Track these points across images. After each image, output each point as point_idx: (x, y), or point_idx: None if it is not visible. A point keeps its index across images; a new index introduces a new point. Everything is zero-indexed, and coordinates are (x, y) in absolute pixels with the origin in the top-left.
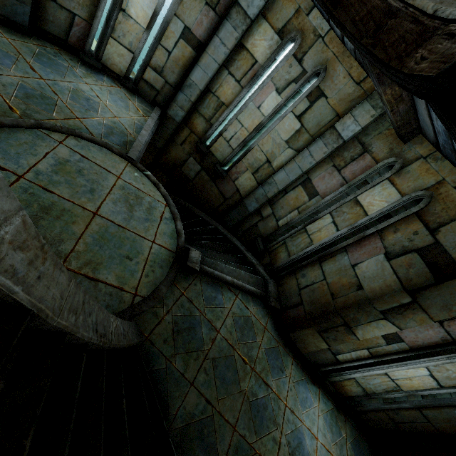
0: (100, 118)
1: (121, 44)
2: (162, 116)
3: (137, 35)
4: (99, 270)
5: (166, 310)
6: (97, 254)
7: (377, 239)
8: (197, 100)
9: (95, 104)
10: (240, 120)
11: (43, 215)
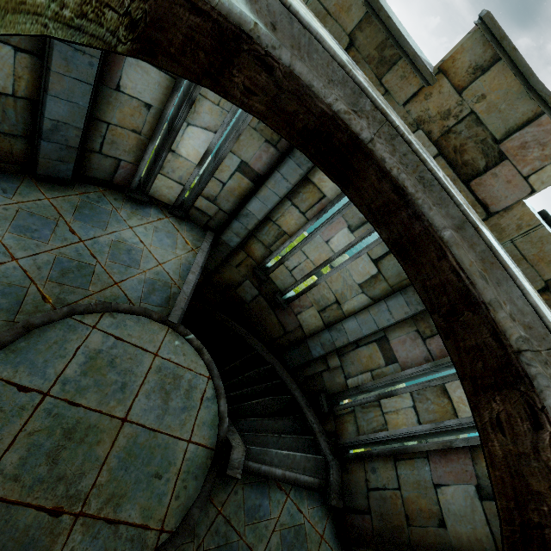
0: (141, 273)
1: (170, 178)
2: (214, 239)
3: (187, 170)
4: (122, 505)
5: (196, 544)
6: (121, 481)
7: (467, 458)
8: (254, 227)
9: (137, 254)
10: (305, 252)
11: (66, 442)
